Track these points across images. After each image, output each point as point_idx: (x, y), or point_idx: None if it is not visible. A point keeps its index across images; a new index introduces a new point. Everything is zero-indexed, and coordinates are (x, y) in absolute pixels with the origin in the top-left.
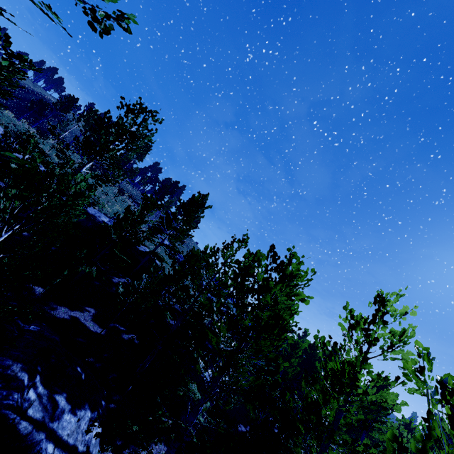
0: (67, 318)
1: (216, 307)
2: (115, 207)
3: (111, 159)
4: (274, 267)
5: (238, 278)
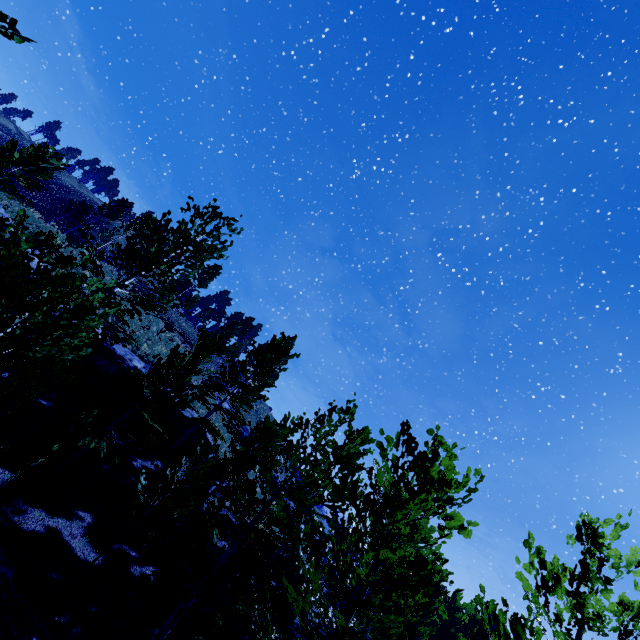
0: (39, 530)
1: (304, 532)
2: (158, 347)
3: (162, 275)
4: (410, 463)
5: (347, 479)
